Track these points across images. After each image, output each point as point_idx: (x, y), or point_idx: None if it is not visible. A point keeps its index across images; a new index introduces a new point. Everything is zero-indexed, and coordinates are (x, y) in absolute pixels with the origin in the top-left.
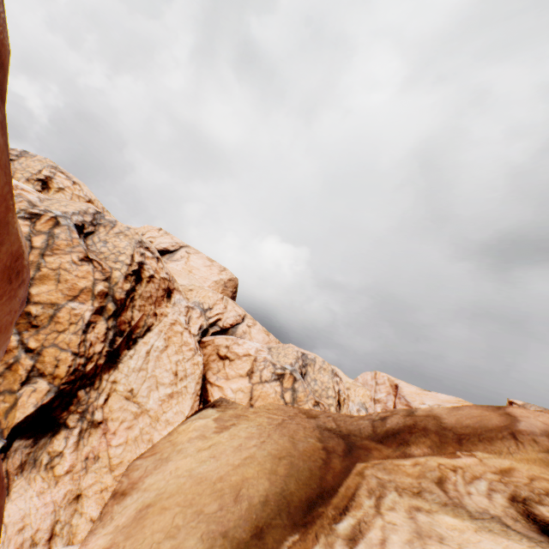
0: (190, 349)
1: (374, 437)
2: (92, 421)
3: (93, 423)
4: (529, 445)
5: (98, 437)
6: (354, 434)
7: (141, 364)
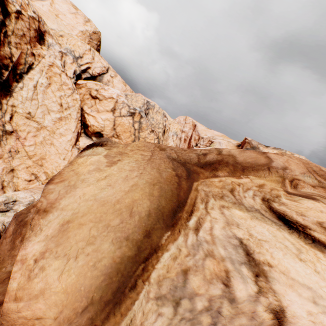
0: (68, 89)
1: (198, 165)
2: (5, 131)
3: (7, 132)
4: (274, 174)
5: (13, 140)
6: (188, 162)
7: (31, 95)
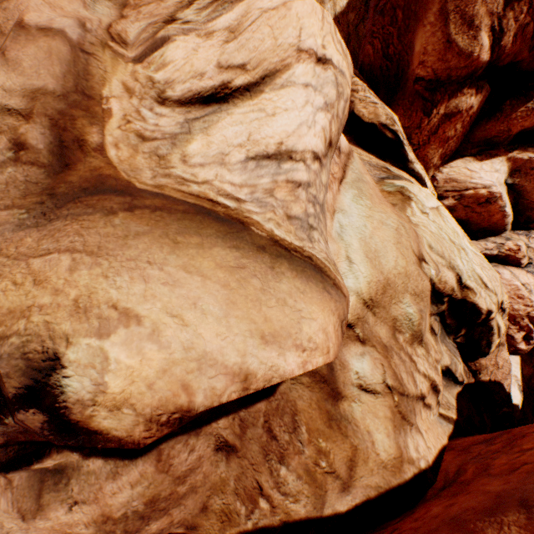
0: None
1: (57, 170)
2: None
3: None
4: (98, 52)
5: None
6: (46, 190)
7: None
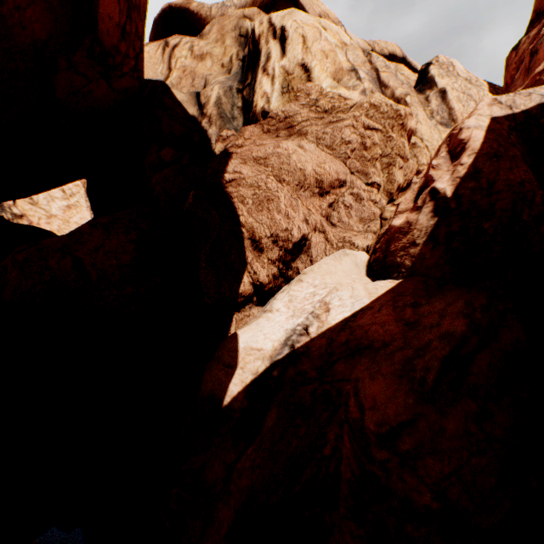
0: None
1: None
2: (14, 214)
3: (16, 215)
4: None
5: None
6: None
7: None
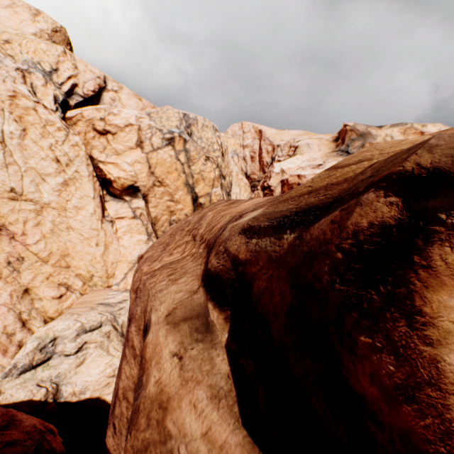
0: (58, 129)
1: None
2: None
3: None
4: None
5: (6, 243)
6: None
7: (2, 158)
